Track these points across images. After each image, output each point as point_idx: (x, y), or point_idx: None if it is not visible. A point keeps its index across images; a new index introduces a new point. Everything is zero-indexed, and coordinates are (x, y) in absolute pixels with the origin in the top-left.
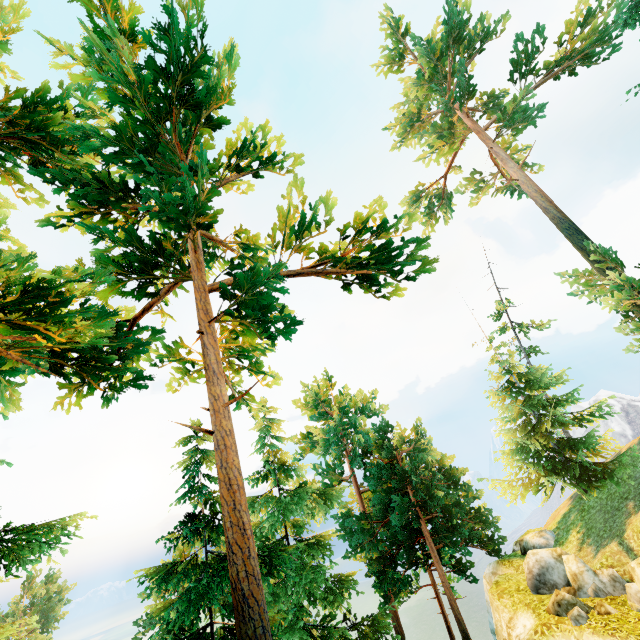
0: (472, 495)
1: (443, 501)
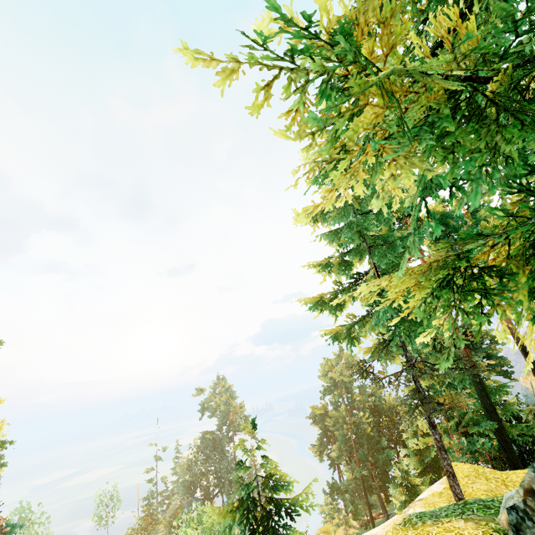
0: (496, 350)
1: (486, 350)
